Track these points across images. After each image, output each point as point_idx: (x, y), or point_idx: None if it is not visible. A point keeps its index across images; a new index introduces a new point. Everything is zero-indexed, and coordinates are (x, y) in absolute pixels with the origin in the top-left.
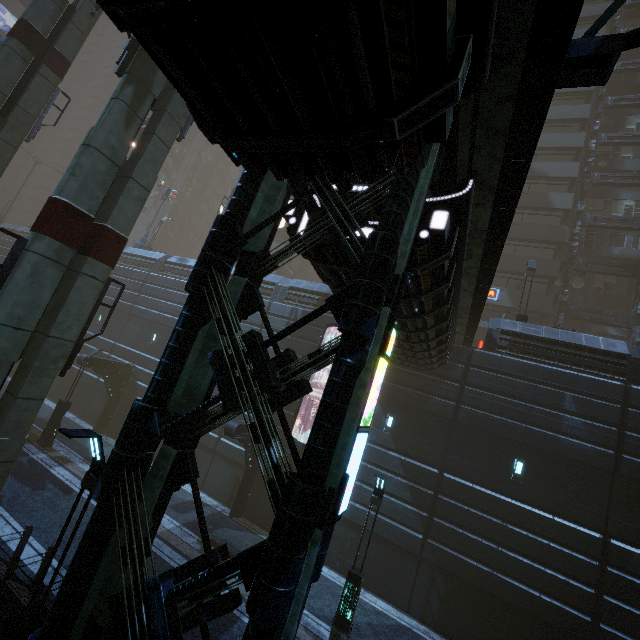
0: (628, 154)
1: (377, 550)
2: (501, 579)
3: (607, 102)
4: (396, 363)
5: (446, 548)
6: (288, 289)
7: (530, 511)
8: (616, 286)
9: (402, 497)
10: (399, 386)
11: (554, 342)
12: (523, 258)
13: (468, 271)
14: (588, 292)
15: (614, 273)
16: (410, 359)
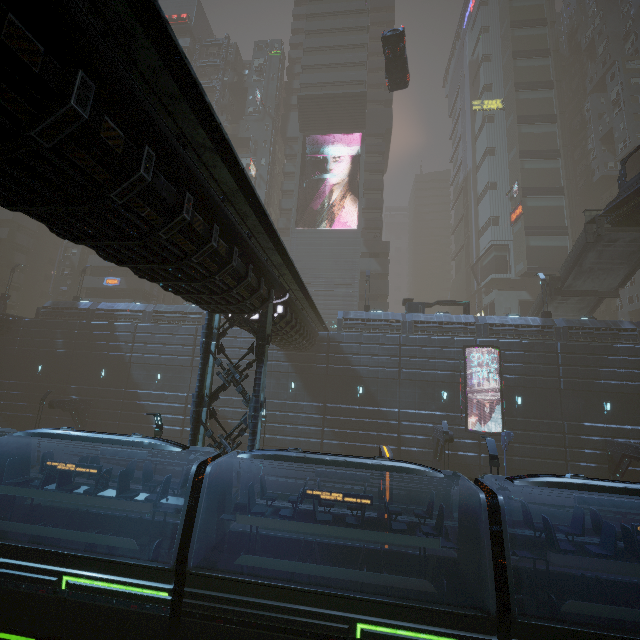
0: None
1: None
2: (28, 416)
3: None
4: None
5: (9, 413)
6: None
7: (41, 385)
8: None
9: None
10: None
11: (63, 308)
12: None
13: None
14: None
15: None
16: None
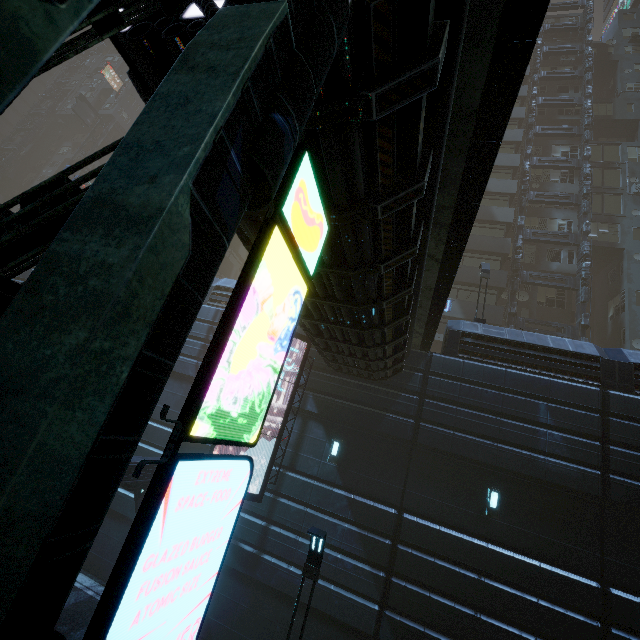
0: (556, 178)
1: (318, 634)
2: None
3: (536, 130)
4: (342, 372)
5: (410, 622)
6: (214, 289)
7: (512, 558)
8: (556, 301)
9: (351, 552)
10: (346, 402)
11: (520, 344)
12: (471, 269)
13: (438, 217)
14: (533, 305)
15: (556, 285)
16: (359, 364)
